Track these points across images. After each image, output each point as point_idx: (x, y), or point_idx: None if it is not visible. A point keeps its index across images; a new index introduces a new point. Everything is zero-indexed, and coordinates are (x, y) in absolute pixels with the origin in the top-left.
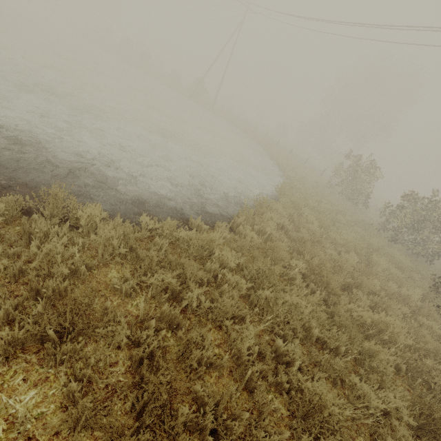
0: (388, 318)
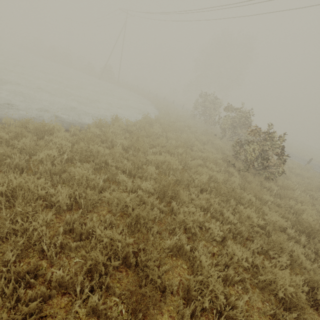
0: (168, 157)
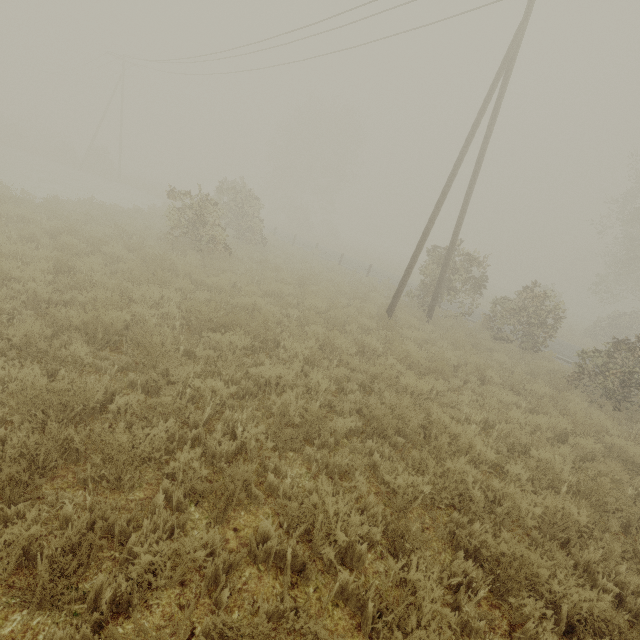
0: (23, 207)
